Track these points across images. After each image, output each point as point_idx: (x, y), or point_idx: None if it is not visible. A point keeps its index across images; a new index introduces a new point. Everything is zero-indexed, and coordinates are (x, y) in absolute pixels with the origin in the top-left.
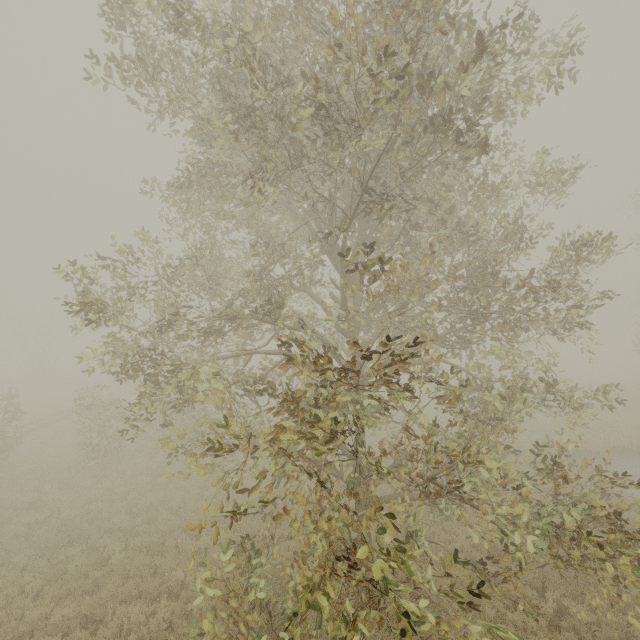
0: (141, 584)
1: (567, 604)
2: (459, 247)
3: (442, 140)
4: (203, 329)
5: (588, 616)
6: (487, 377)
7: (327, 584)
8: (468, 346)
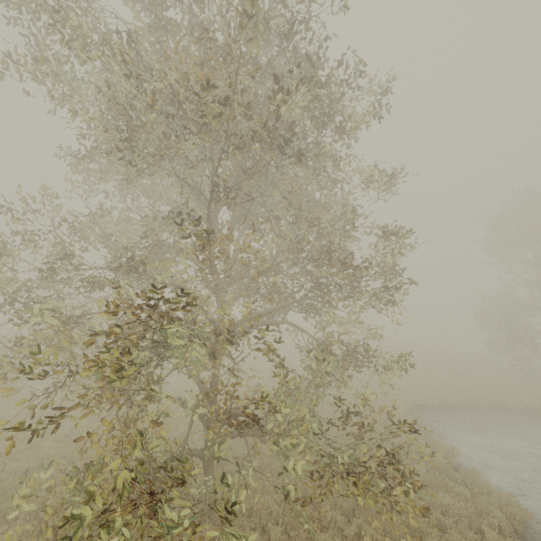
0: (1, 504)
1: (365, 527)
2: (306, 232)
3: (271, 149)
4: (84, 278)
5: (378, 537)
6: (332, 338)
7: (96, 495)
8: (315, 312)
